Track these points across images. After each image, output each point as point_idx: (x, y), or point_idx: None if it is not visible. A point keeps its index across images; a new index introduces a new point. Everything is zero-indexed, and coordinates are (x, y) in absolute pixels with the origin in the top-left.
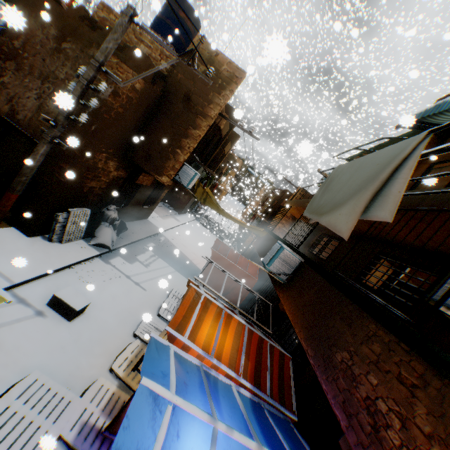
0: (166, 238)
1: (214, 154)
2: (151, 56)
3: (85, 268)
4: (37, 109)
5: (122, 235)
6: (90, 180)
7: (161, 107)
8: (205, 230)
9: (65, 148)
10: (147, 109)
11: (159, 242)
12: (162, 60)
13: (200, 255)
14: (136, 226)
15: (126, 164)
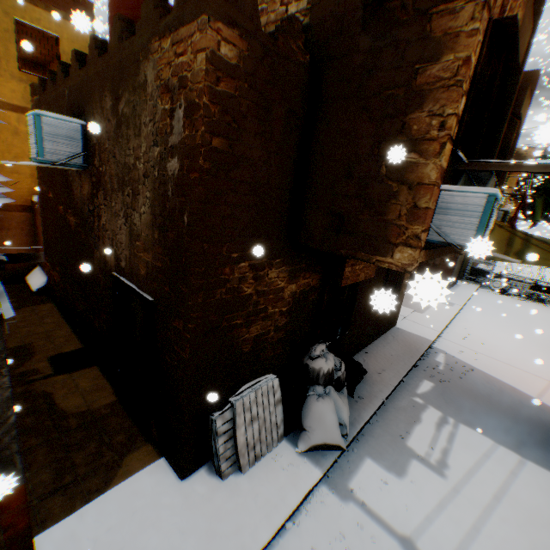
0: (448, 355)
1: (499, 135)
2: (269, 24)
3: (294, 542)
4: (129, 239)
5: (360, 387)
6: (243, 327)
7: (320, 90)
8: (511, 302)
9: (6, 325)
10: (289, 114)
11: (437, 372)
12: (289, 6)
13: (546, 372)
14: (380, 353)
15: (308, 259)
